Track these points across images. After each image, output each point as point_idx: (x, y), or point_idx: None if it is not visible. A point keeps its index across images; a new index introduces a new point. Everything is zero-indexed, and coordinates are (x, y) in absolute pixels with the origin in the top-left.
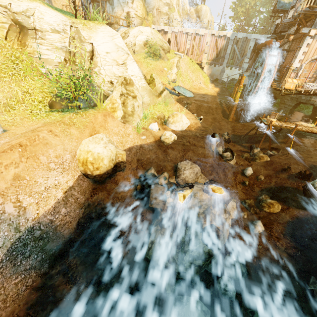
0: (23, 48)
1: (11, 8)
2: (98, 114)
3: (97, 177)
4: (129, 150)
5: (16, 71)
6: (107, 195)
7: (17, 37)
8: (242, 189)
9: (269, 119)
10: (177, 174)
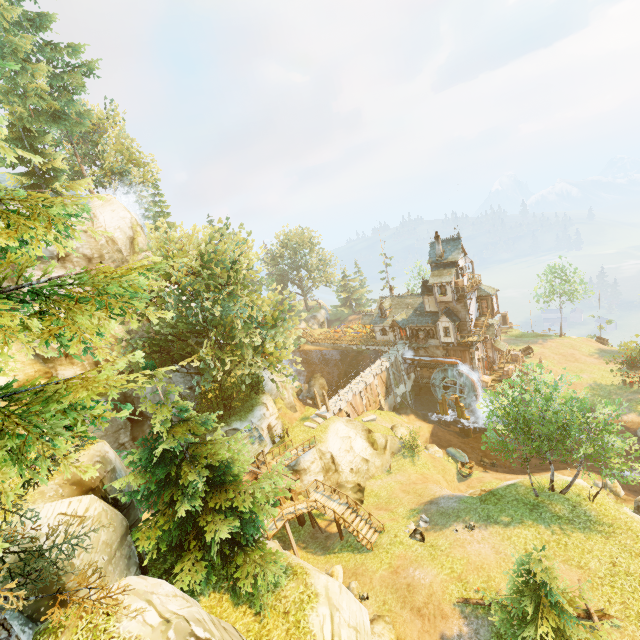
0: None
1: None
2: None
3: None
4: None
5: None
6: None
7: None
8: None
9: None
10: None
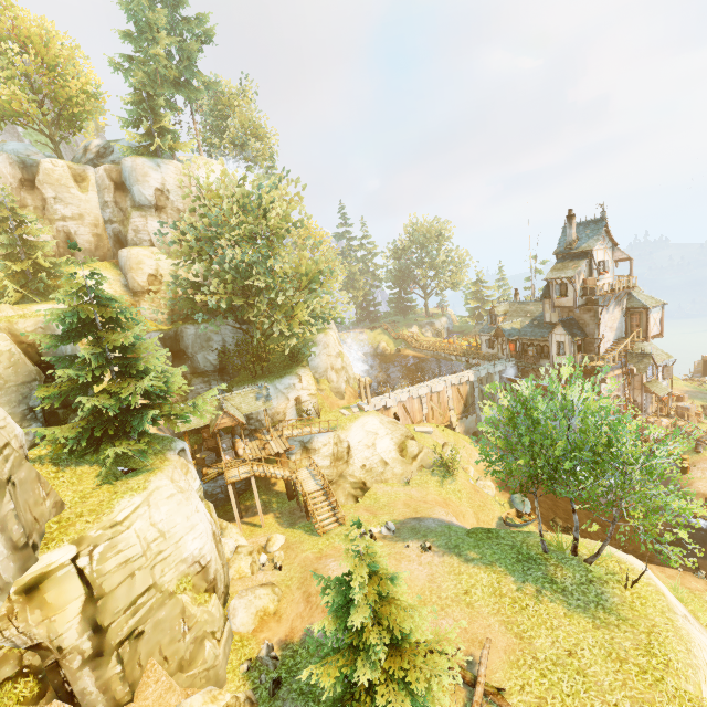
0: None
1: None
2: None
3: None
4: None
5: None
6: None
7: None
8: None
9: None
10: None
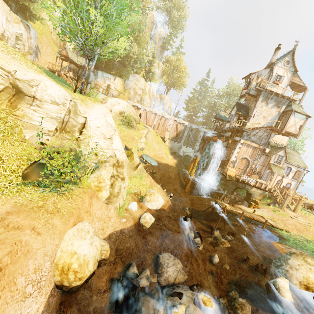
0: (11, 110)
1: (15, 74)
2: (85, 196)
3: (74, 288)
4: (108, 238)
5: None
6: (78, 312)
7: (9, 98)
8: (213, 282)
9: (223, 203)
10: (158, 270)
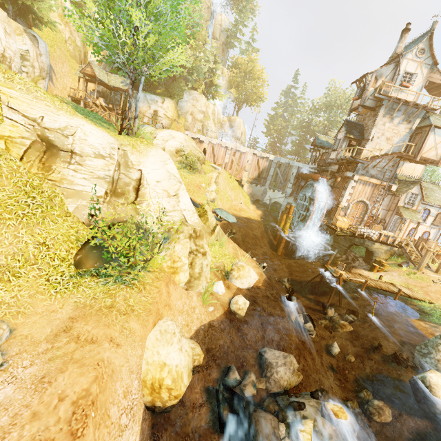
0: (45, 173)
1: (42, 122)
2: (160, 284)
3: (169, 407)
4: (196, 336)
5: (31, 209)
6: (175, 435)
7: (39, 157)
8: (335, 380)
9: (337, 271)
10: (266, 373)
